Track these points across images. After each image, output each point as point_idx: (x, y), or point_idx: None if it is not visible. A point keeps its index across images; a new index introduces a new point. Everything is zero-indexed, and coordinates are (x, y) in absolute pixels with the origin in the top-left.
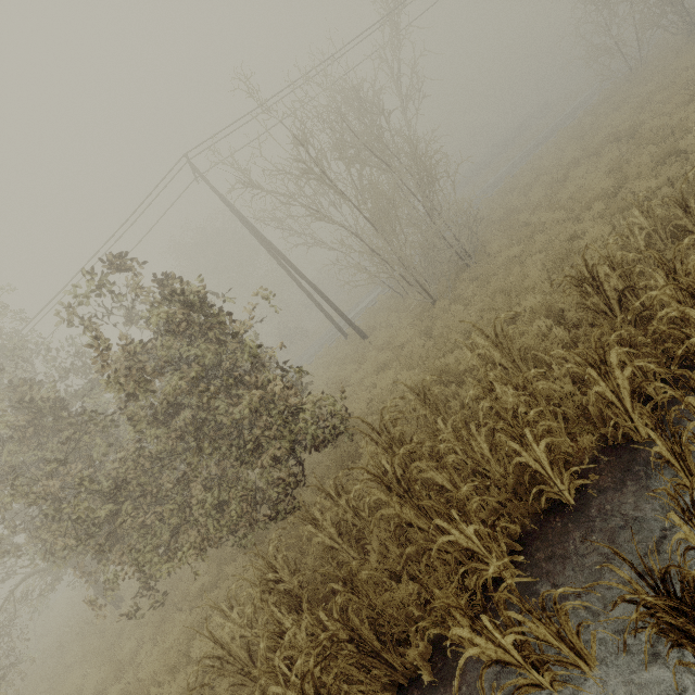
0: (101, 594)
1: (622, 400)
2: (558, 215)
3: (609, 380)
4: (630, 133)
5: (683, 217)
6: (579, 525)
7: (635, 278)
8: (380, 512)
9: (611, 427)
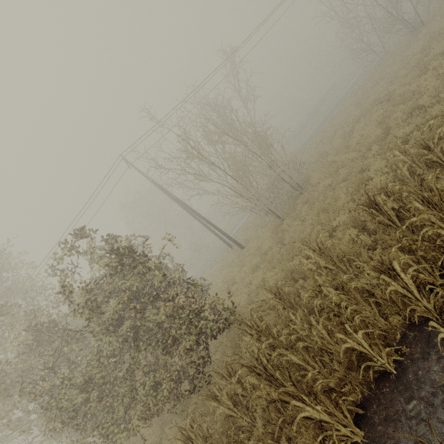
0: None
1: (412, 292)
2: (351, 155)
3: (398, 280)
4: (387, 97)
5: (429, 154)
6: (402, 390)
7: (404, 200)
8: (255, 394)
9: (411, 309)
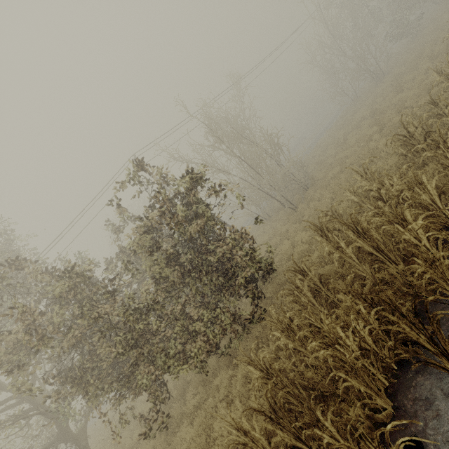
0: None
1: None
2: (353, 149)
3: None
4: (371, 114)
5: (435, 108)
6: None
7: (429, 129)
8: (354, 243)
9: None
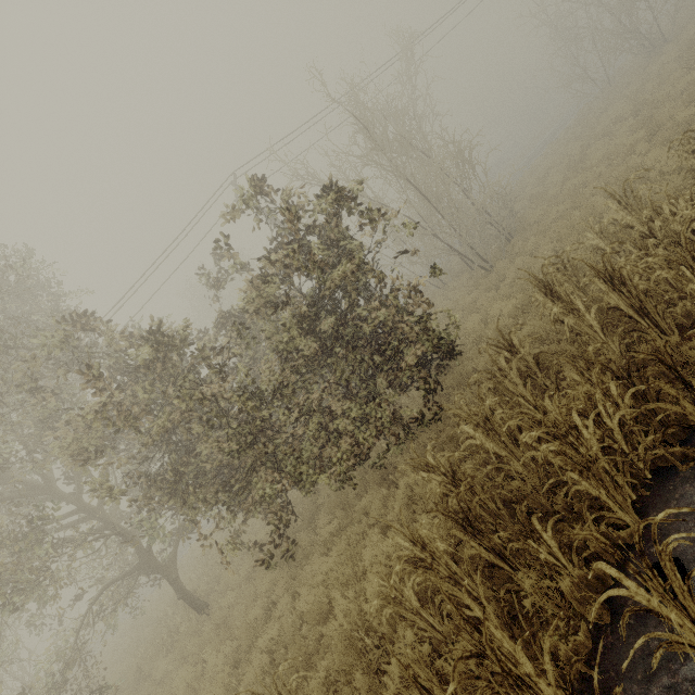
0: (185, 598)
1: None
2: (598, 171)
3: None
4: (636, 110)
5: None
6: None
7: None
8: (605, 299)
9: None
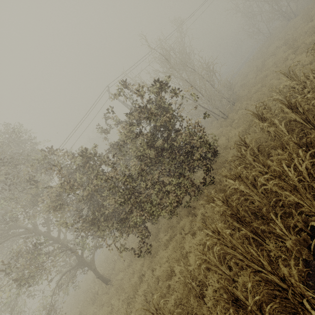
0: (99, 277)
1: None
2: (271, 69)
3: None
4: (285, 43)
5: None
6: None
7: None
8: (289, 115)
9: None
